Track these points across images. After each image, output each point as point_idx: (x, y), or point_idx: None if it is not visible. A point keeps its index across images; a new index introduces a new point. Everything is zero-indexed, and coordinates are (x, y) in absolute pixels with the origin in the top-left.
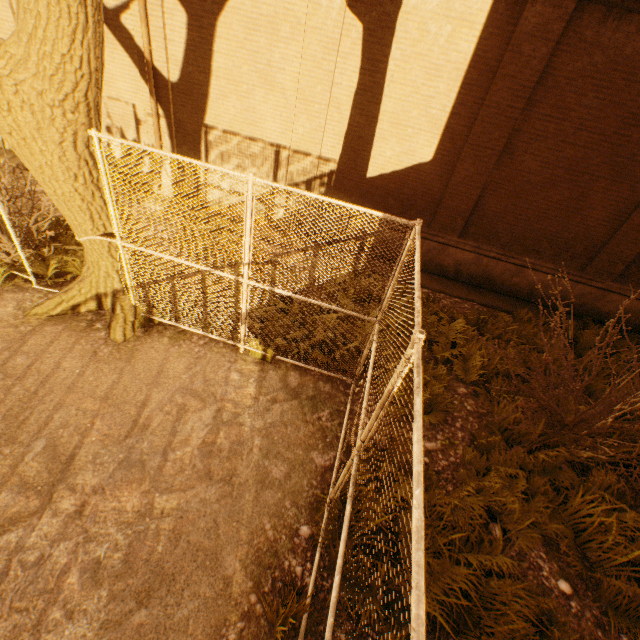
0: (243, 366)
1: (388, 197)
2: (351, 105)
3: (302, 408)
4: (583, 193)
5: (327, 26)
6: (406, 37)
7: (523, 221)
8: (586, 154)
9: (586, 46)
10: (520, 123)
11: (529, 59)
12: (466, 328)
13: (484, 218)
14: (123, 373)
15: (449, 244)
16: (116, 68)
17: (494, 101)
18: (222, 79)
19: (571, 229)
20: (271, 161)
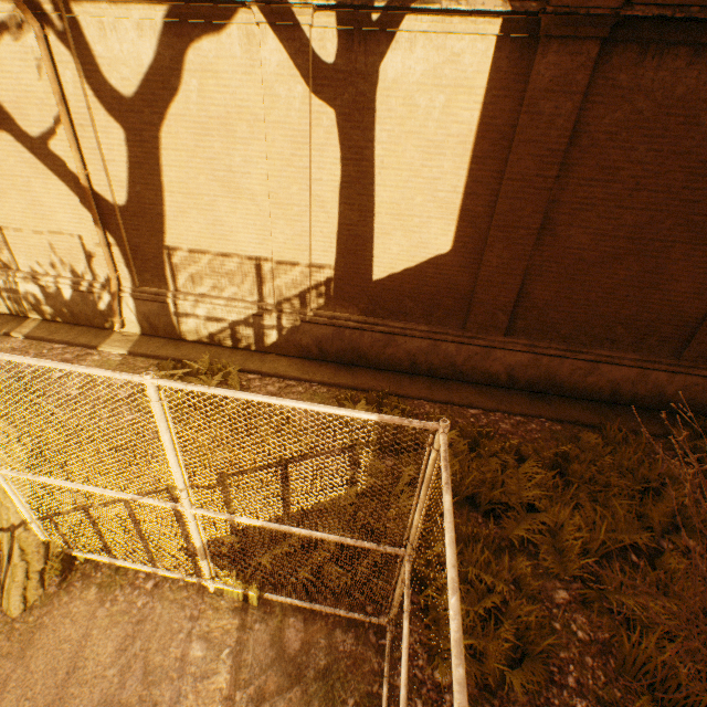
0: (212, 623)
1: (405, 299)
2: (338, 201)
3: (308, 704)
4: (658, 263)
5: (291, 118)
6: (391, 116)
7: (585, 306)
8: (651, 217)
9: (623, 92)
10: (556, 192)
11: (552, 118)
12: (543, 472)
13: (533, 309)
14: (6, 689)
15: (494, 346)
16: (53, 199)
17: (517, 172)
18: (177, 194)
19: (651, 308)
20: (252, 276)
